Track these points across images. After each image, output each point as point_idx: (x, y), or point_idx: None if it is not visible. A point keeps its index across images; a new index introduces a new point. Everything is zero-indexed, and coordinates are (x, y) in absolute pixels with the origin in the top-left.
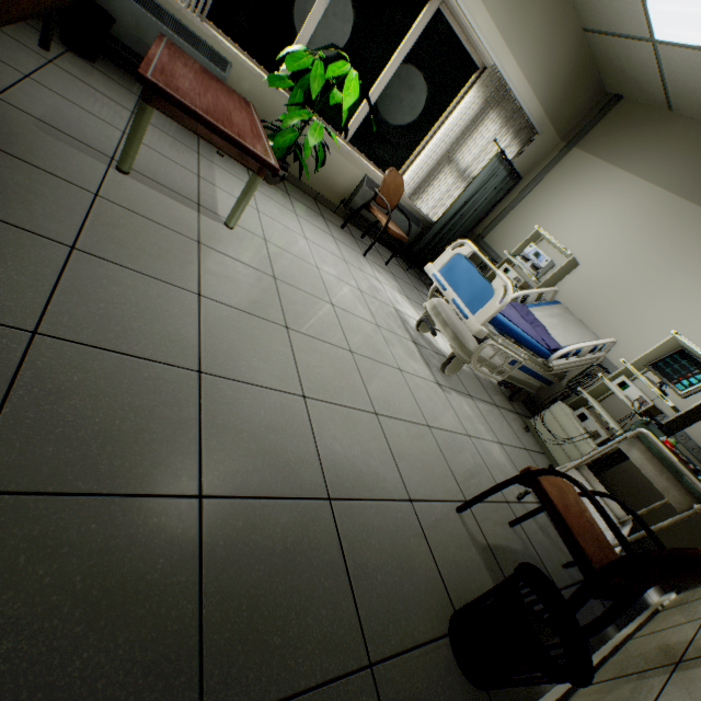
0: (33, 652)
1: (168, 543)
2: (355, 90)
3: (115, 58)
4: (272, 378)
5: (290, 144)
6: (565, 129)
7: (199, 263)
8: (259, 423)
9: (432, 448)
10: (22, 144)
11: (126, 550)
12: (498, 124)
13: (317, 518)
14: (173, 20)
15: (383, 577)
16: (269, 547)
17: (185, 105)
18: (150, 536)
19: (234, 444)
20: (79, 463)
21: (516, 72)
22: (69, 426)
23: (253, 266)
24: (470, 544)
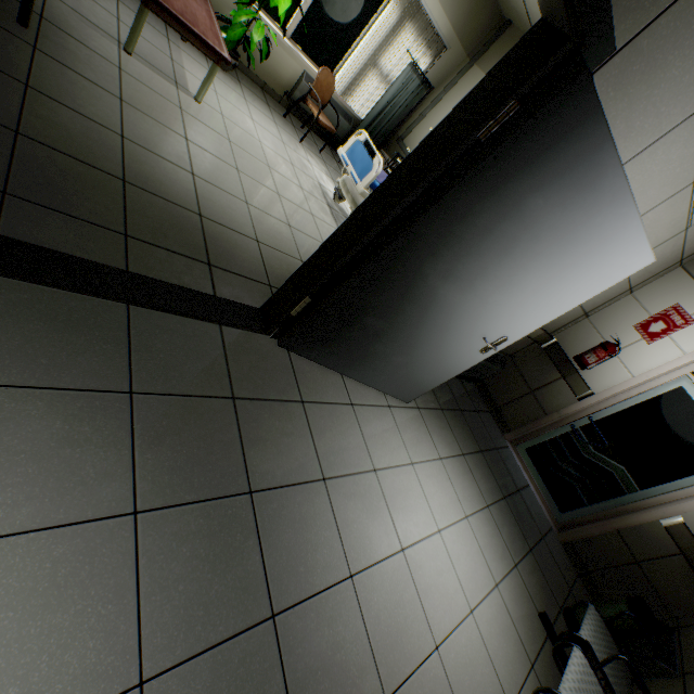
0: (159, 226)
1: (191, 222)
2: None
3: None
4: (229, 189)
5: (240, 38)
6: (471, 47)
7: (184, 122)
8: (223, 204)
9: None
10: (74, 30)
11: (178, 217)
12: (414, 36)
13: (251, 244)
14: None
15: (281, 273)
16: (230, 241)
17: (170, 12)
18: (185, 218)
19: (213, 206)
20: (155, 188)
21: None
22: (148, 175)
23: (215, 131)
24: None
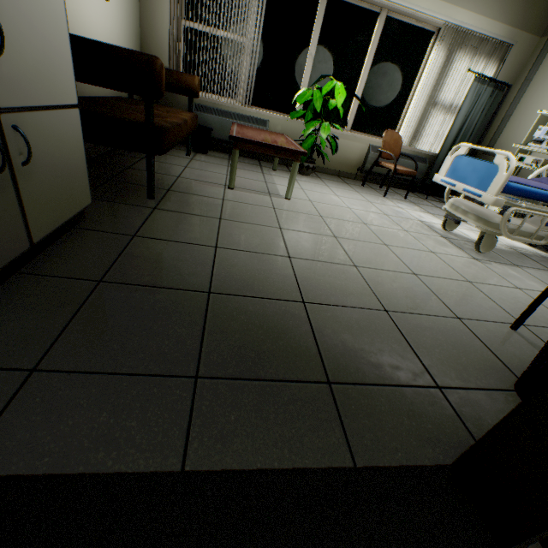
0: (247, 340)
1: (292, 317)
2: (342, 93)
3: (215, 148)
4: (331, 258)
5: (312, 144)
6: (541, 27)
7: (276, 216)
8: (328, 277)
9: (474, 293)
10: (192, 189)
11: (274, 316)
12: (468, 58)
13: (378, 318)
14: (236, 115)
15: (440, 351)
16: (349, 325)
17: (252, 141)
18: (283, 313)
19: (316, 284)
20: (245, 287)
21: (468, 16)
22: (238, 276)
23: (306, 213)
24: (532, 349)
